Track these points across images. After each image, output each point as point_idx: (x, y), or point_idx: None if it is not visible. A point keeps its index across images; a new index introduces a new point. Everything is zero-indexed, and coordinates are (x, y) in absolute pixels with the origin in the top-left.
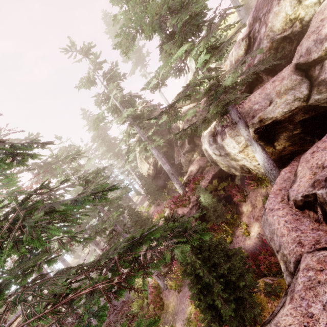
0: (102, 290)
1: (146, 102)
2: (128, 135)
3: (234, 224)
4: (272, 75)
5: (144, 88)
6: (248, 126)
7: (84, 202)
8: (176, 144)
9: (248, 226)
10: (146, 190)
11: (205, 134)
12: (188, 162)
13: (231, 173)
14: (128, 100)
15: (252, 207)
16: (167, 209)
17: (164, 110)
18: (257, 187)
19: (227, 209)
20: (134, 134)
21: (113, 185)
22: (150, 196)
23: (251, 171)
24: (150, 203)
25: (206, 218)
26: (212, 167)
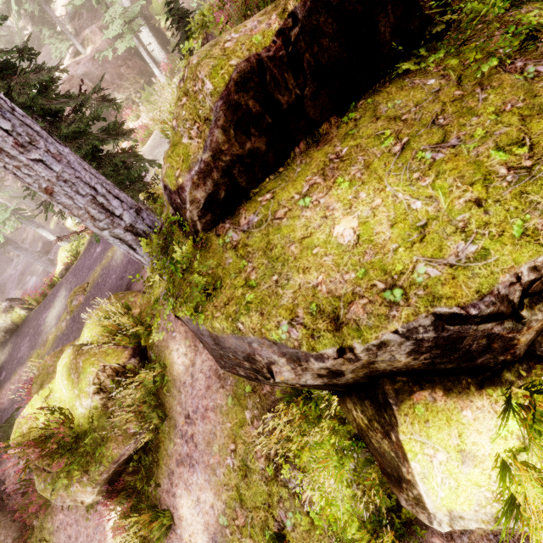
0: None
1: None
2: None
3: None
4: None
5: None
6: None
7: None
8: None
9: None
10: None
11: None
12: None
13: None
14: None
15: None
16: None
17: None
18: None
19: None
20: None
21: None
22: None
23: None
24: None
25: None
26: None
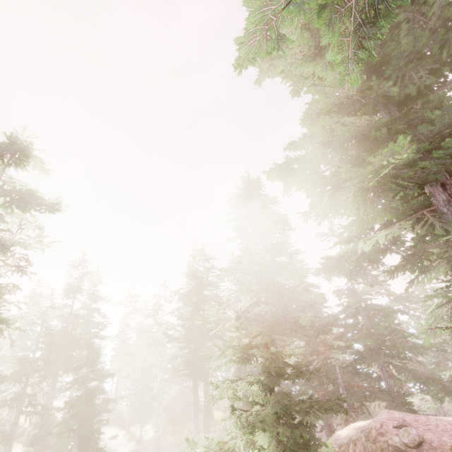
0: (424, 375)
1: None
2: None
3: None
4: None
5: None
6: None
7: (426, 348)
8: None
9: None
10: None
11: None
12: None
13: None
14: None
15: None
16: None
17: None
18: None
19: None
20: None
21: (444, 349)
22: None
23: None
24: None
25: None
26: None
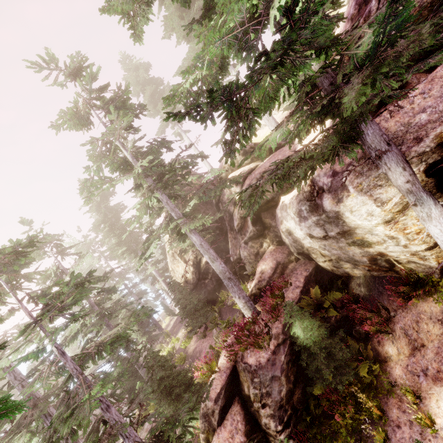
0: None
1: (180, 152)
2: (147, 210)
3: (377, 388)
4: (427, 70)
5: (172, 99)
6: (408, 162)
7: None
8: (231, 227)
9: (418, 397)
10: (183, 310)
11: (287, 200)
12: (253, 256)
13: (340, 273)
14: (148, 151)
15: (411, 345)
16: (222, 352)
17: (223, 93)
18: (419, 301)
19: (350, 351)
20: (159, 209)
21: None
22: (189, 320)
23: (394, 266)
24: (190, 332)
25: (312, 376)
26: (300, 263)
